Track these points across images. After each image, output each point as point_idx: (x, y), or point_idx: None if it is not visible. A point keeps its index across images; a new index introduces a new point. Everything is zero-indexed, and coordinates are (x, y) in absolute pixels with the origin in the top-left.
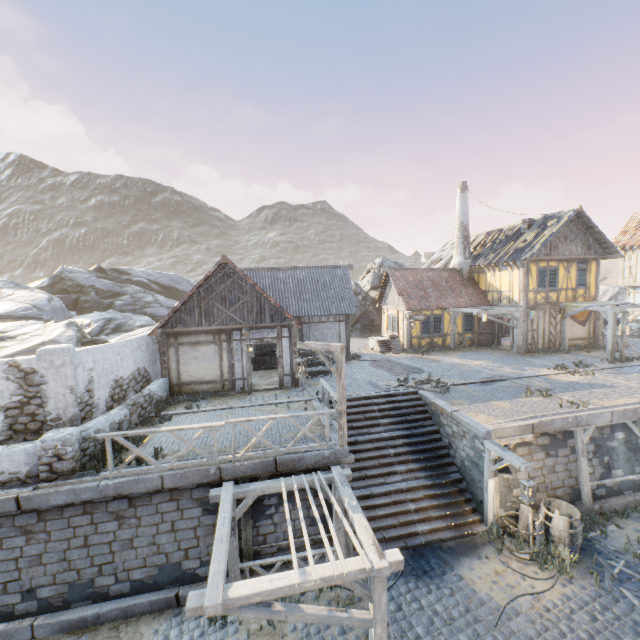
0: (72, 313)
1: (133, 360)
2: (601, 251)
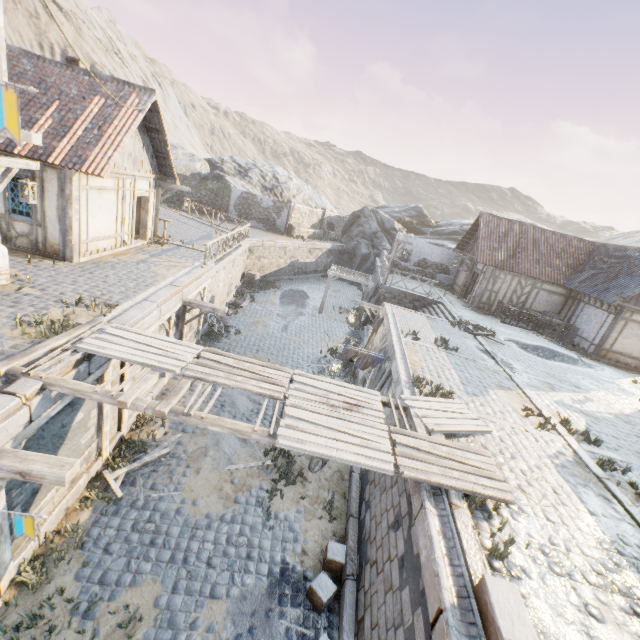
0: None
1: (440, 258)
2: None
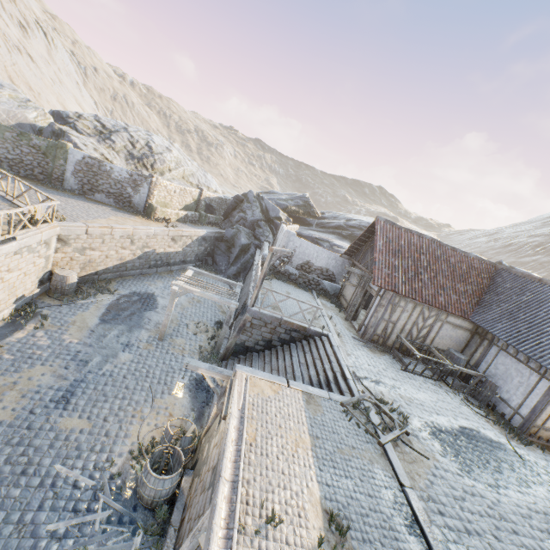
0: None
1: (326, 262)
2: None
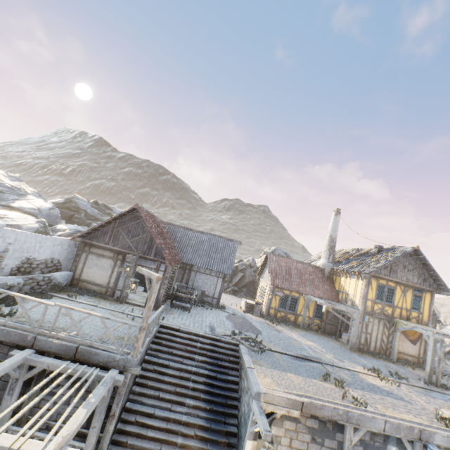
0: (62, 221)
1: (51, 251)
2: (435, 286)
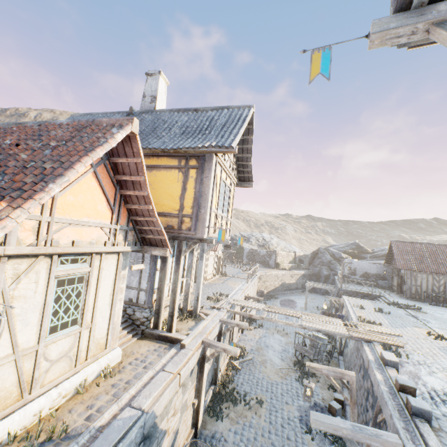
0: None
1: (376, 270)
2: None
